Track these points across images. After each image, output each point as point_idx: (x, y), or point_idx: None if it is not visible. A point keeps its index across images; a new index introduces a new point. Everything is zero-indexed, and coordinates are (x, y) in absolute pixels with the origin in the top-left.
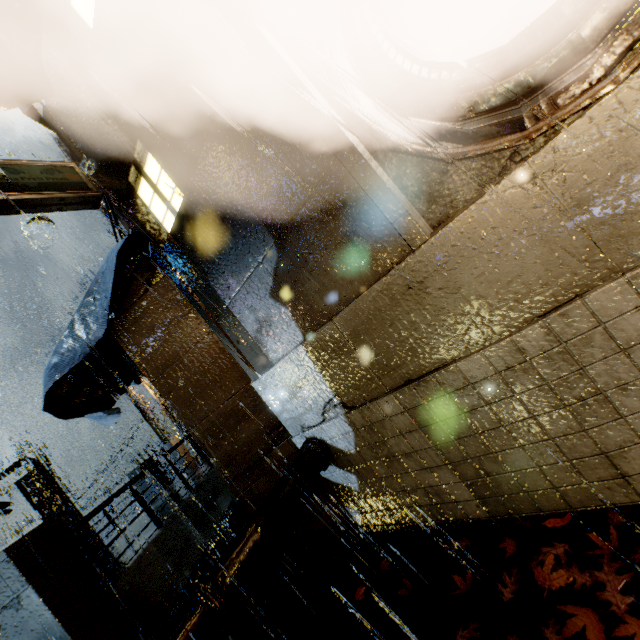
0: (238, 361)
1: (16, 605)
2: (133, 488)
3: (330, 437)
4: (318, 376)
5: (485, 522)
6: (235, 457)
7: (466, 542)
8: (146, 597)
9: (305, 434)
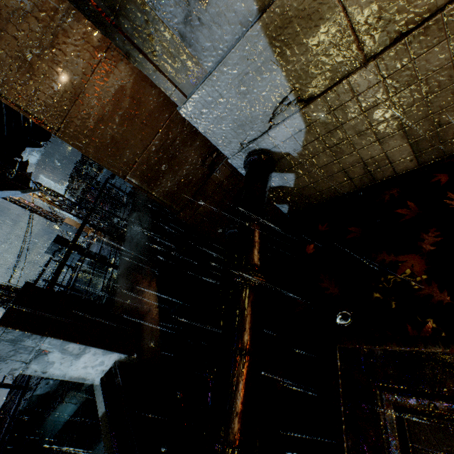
0: (157, 84)
1: (42, 353)
2: (76, 250)
3: (275, 144)
4: (274, 69)
5: (410, 172)
6: (177, 192)
7: (396, 190)
8: (138, 309)
9: (246, 150)
